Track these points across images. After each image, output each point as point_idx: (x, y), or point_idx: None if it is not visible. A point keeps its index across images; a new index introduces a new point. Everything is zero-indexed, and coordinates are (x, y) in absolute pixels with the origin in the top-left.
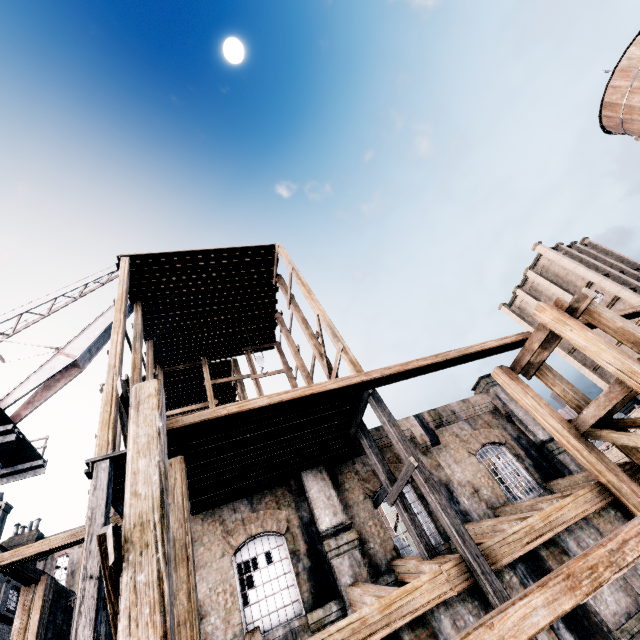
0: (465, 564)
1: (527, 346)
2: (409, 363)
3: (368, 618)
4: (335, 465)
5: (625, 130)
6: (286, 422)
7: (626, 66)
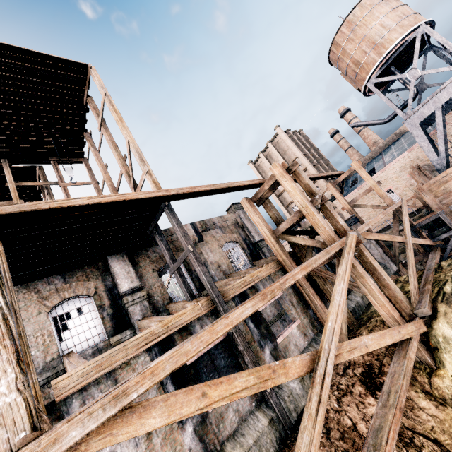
0: (211, 300)
1: (262, 187)
2: (196, 187)
3: (155, 331)
4: (133, 252)
5: (338, 65)
6: (99, 220)
7: (351, 20)
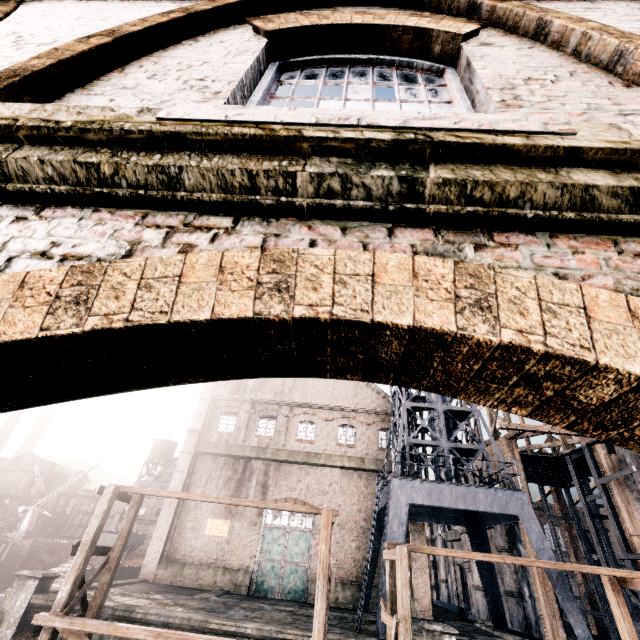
0: None
1: None
2: None
3: None
4: None
5: None
6: None
7: None
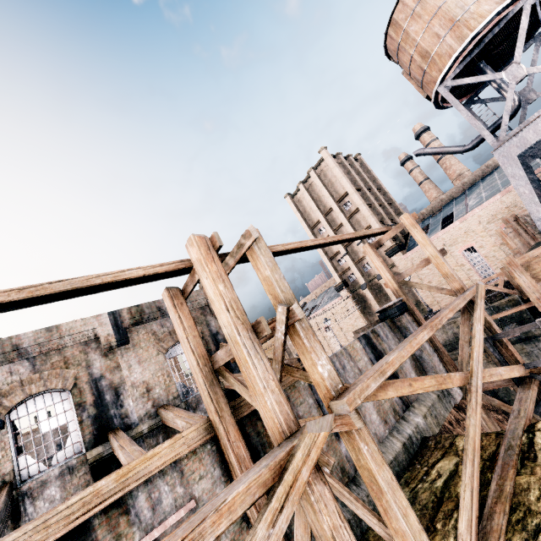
0: None
1: (192, 274)
2: None
3: None
4: None
5: (399, 59)
6: None
7: None
